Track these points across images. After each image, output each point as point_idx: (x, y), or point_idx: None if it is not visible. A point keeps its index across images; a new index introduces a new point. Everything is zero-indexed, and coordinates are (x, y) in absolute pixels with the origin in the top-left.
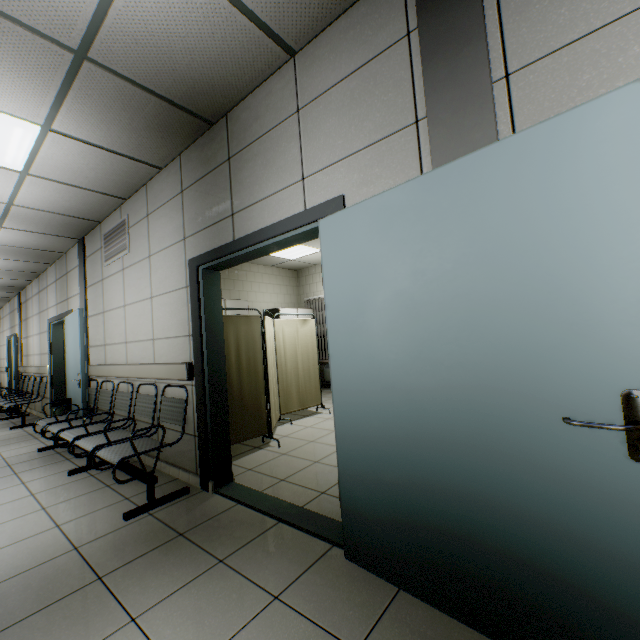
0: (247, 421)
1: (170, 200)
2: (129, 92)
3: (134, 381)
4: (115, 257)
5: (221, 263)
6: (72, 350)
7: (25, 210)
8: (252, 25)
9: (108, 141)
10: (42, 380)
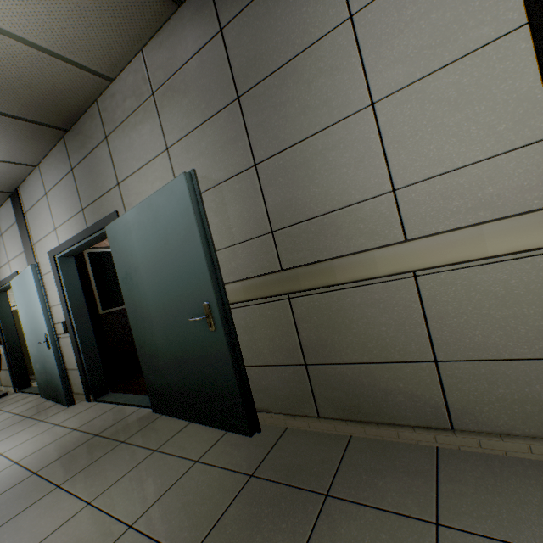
0: None
1: None
2: None
3: None
4: None
5: None
6: None
7: None
8: None
9: None
10: None
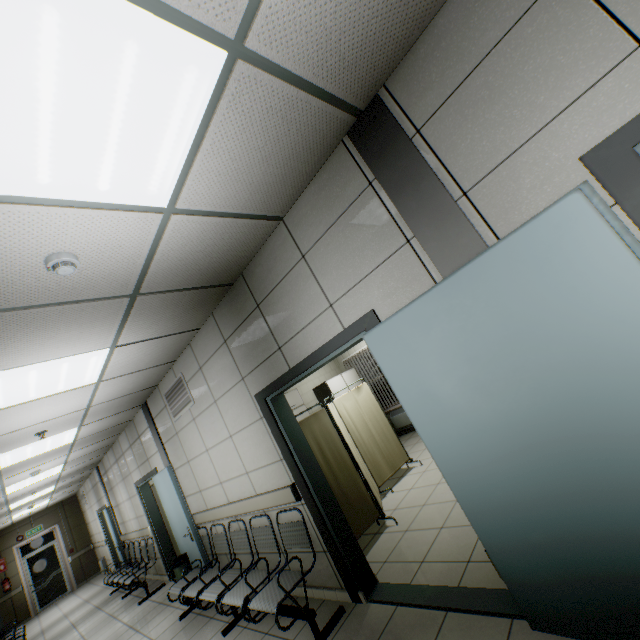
0: (357, 512)
1: (217, 351)
2: (170, 297)
3: (242, 516)
4: (182, 411)
5: (285, 389)
6: (171, 506)
7: (100, 405)
8: (249, 220)
9: (158, 332)
10: (147, 542)
